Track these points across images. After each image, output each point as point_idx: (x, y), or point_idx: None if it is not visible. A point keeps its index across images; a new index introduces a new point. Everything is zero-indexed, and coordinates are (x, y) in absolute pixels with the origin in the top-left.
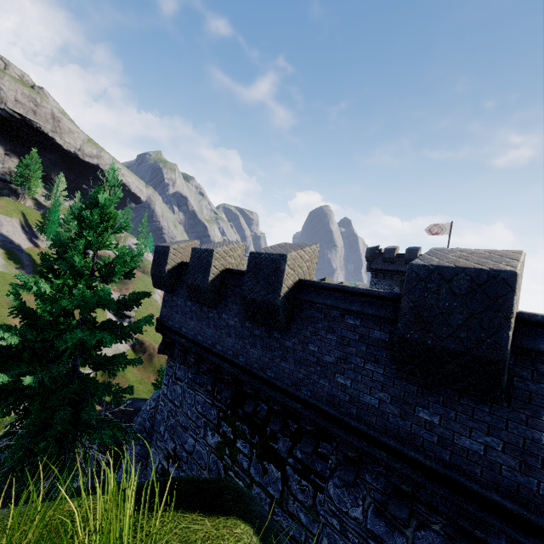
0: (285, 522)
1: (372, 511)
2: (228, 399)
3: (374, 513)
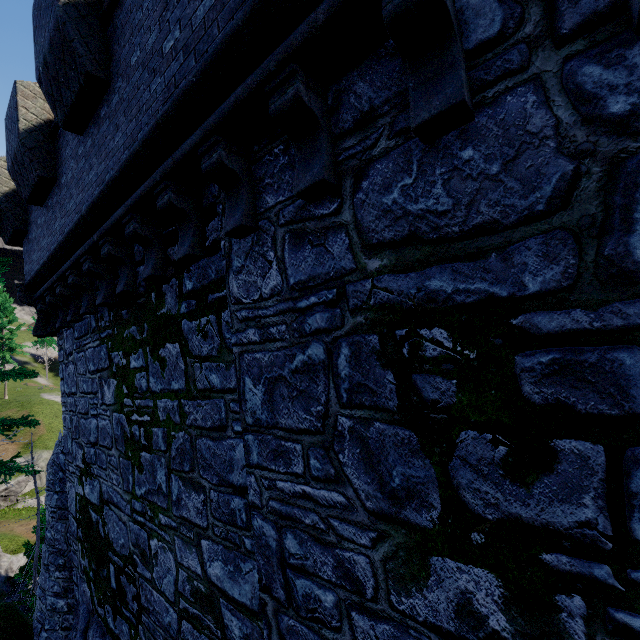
0: (199, 415)
1: (289, 247)
2: (101, 303)
3: (292, 248)
